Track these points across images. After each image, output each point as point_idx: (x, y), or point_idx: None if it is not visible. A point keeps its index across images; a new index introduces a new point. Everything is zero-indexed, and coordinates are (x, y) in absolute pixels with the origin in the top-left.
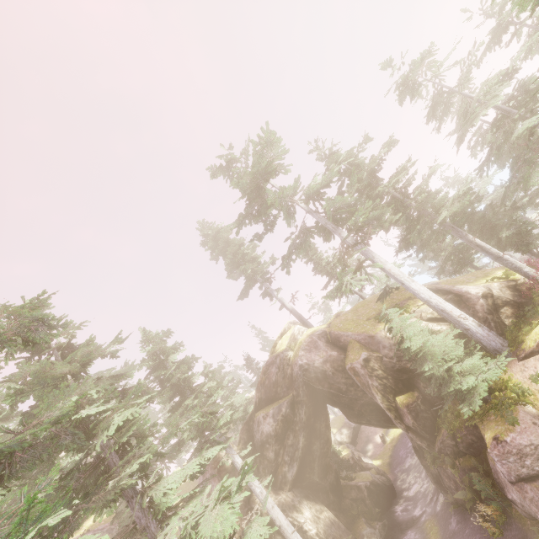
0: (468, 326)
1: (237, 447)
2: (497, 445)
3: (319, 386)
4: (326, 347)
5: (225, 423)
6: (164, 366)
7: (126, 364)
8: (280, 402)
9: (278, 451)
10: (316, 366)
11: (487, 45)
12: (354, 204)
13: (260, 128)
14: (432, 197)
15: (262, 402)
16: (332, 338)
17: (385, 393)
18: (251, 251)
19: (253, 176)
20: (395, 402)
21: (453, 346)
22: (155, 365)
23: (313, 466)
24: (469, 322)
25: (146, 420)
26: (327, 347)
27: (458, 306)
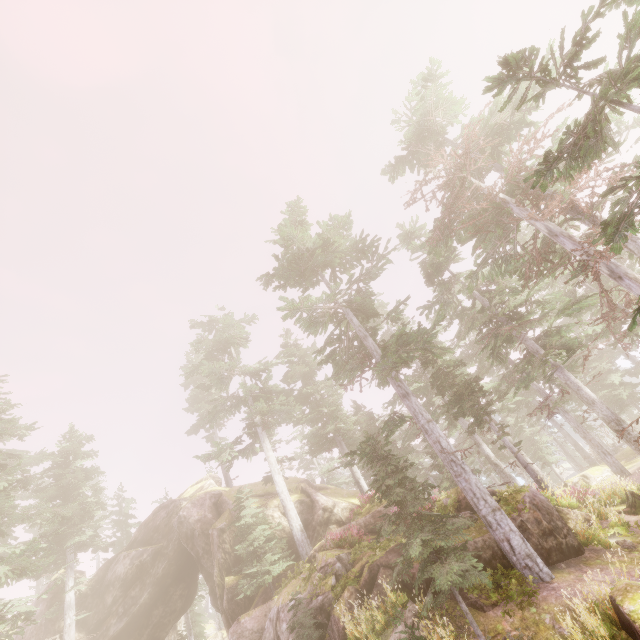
0: (293, 527)
1: (89, 582)
2: (235, 625)
3: (185, 544)
4: (209, 507)
5: (83, 543)
6: (67, 467)
7: (42, 452)
8: (147, 547)
9: (118, 598)
10: (190, 522)
11: (435, 314)
12: (284, 392)
13: (226, 315)
14: (334, 412)
15: (135, 543)
16: (220, 501)
17: (222, 568)
18: (216, 393)
19: (215, 341)
20: (225, 580)
21: (266, 537)
22: (61, 462)
23: (144, 632)
24: (296, 524)
25: (10, 500)
26: (209, 508)
27: (307, 510)
